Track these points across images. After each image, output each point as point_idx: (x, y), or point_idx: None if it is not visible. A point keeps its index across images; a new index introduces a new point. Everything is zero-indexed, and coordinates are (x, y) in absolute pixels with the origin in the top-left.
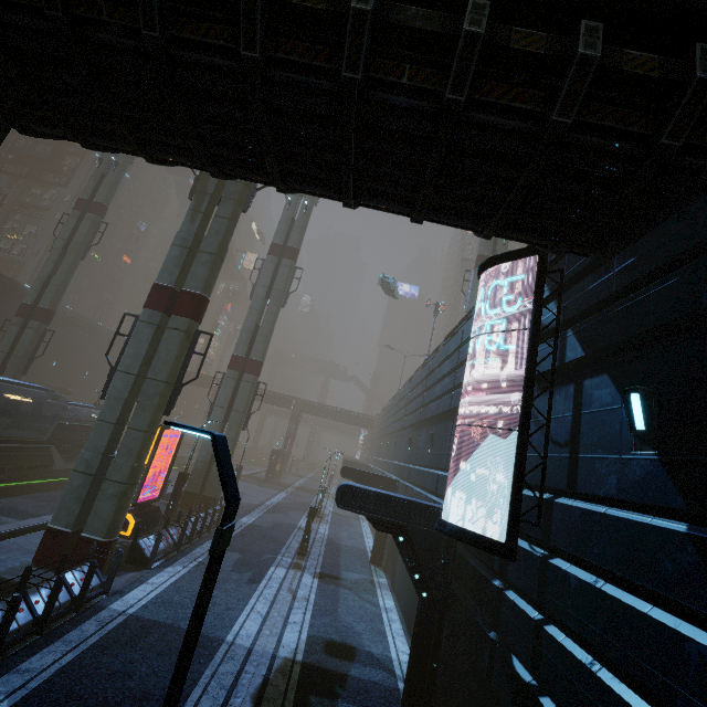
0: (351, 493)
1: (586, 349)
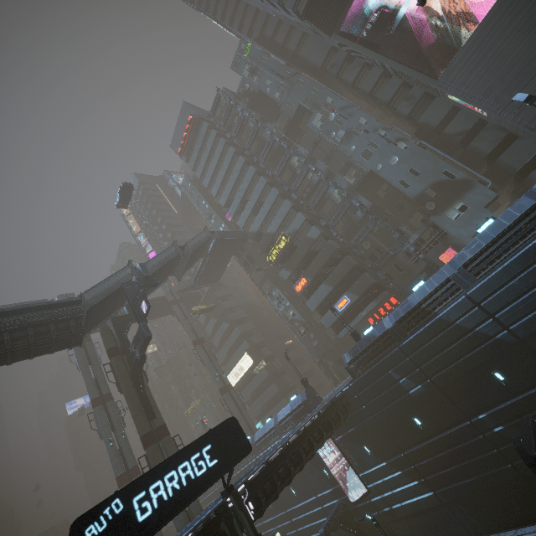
0: (326, 529)
1: (349, 441)
